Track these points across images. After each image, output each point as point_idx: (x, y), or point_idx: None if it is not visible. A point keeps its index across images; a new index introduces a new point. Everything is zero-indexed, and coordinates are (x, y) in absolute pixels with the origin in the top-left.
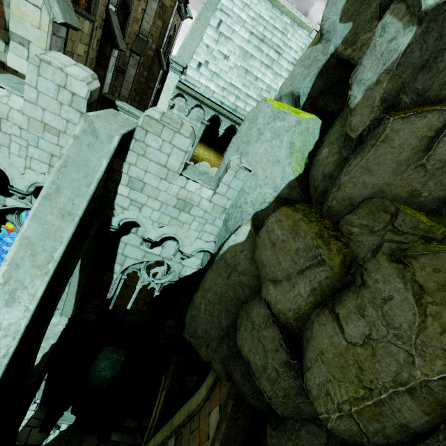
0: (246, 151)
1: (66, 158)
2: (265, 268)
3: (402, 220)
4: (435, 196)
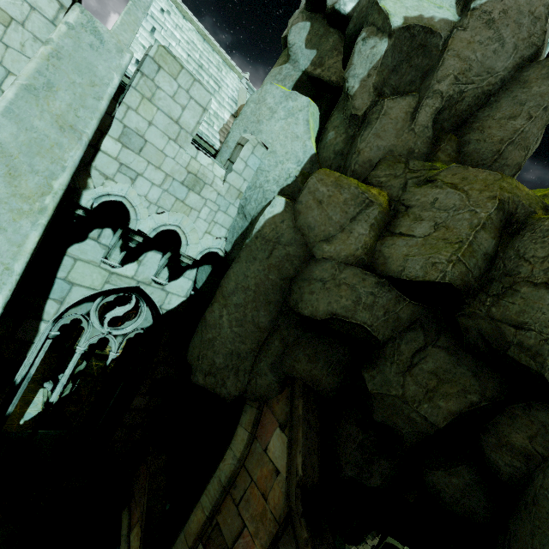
0: (258, 130)
1: (58, 47)
2: (313, 231)
3: (413, 164)
4: (422, 152)
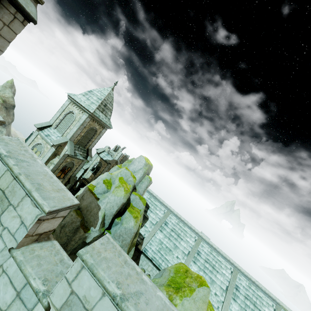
0: None
1: None
2: None
3: None
4: None
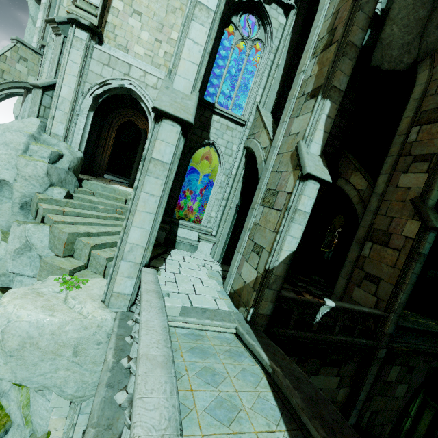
0: None
1: None
2: None
3: None
4: None
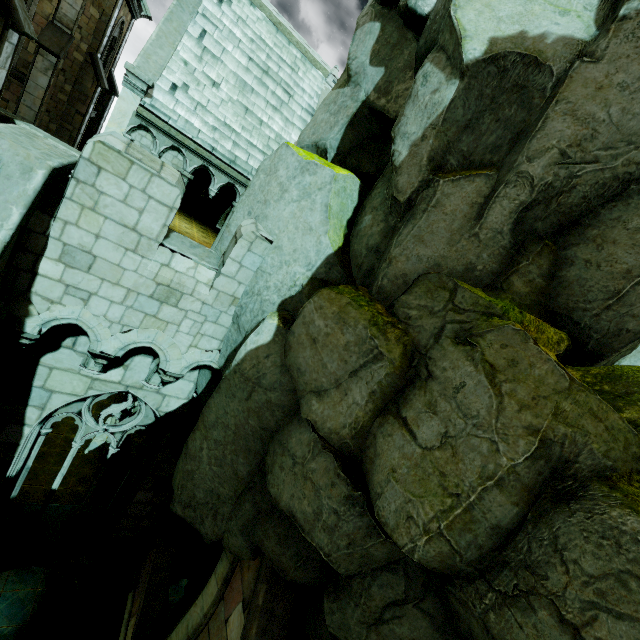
0: (263, 214)
1: None
2: (303, 376)
3: (462, 297)
4: (489, 270)
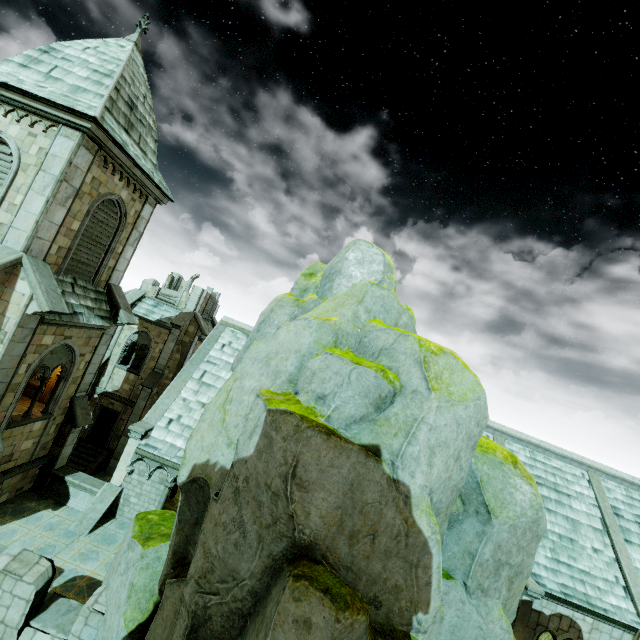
0: (109, 582)
1: None
2: None
3: None
4: None
